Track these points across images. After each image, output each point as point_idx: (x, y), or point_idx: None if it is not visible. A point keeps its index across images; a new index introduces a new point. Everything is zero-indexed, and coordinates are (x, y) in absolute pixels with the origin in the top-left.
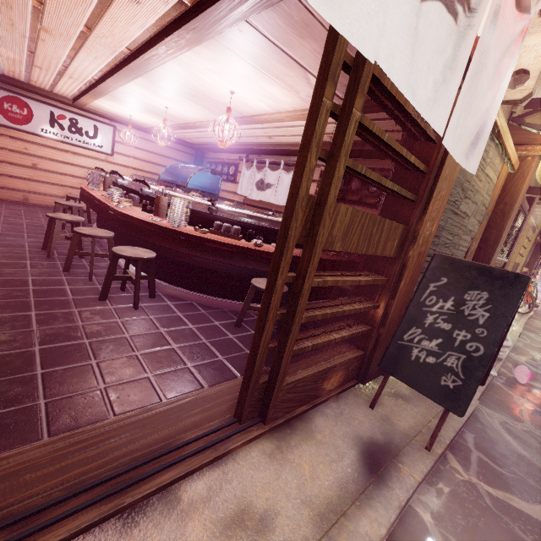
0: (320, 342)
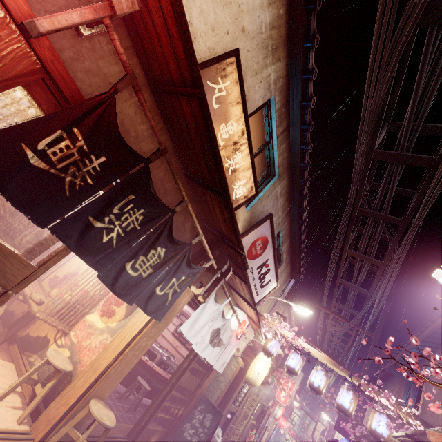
0: (162, 416)
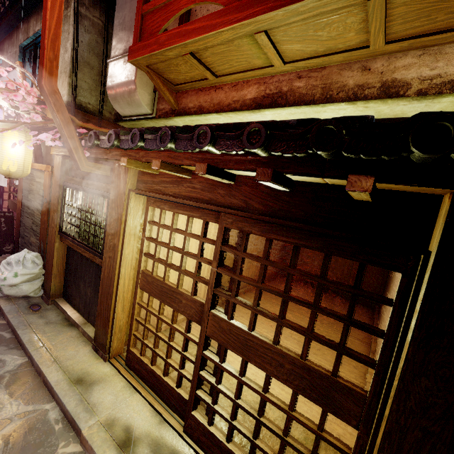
0: None
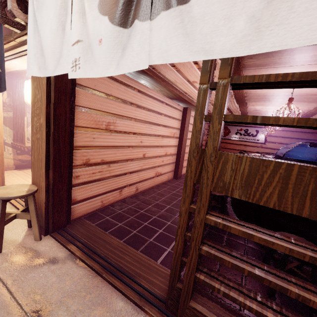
0: (239, 300)
